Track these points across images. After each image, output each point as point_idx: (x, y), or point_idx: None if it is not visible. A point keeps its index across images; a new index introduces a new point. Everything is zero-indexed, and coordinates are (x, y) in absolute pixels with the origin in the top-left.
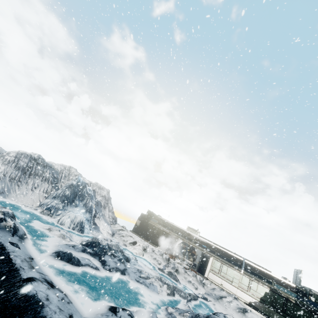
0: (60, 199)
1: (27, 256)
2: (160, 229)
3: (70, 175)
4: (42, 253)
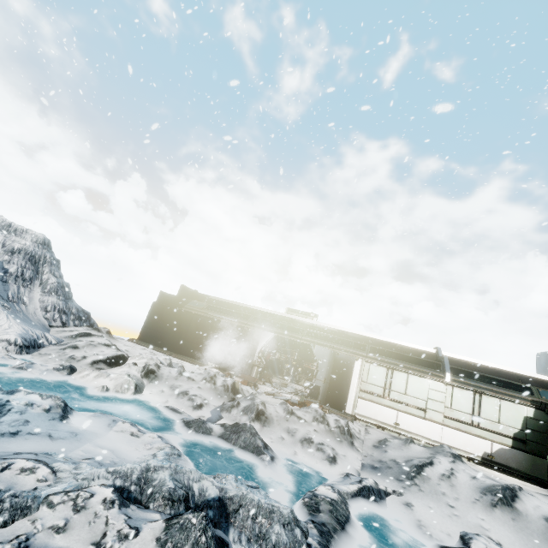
0: None
1: None
2: (211, 320)
3: None
4: None
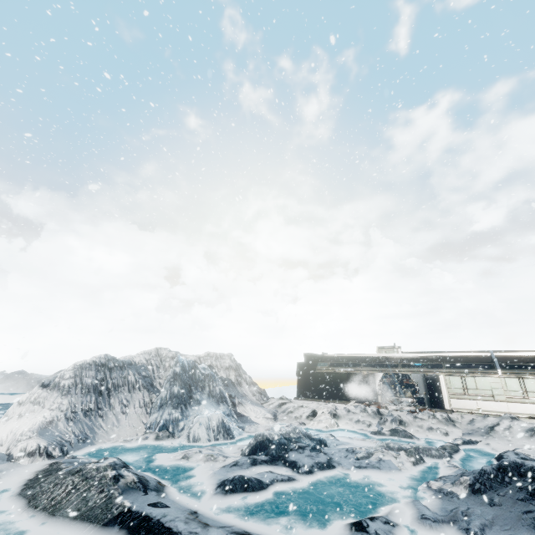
0: (172, 404)
1: (186, 512)
2: (339, 374)
3: (164, 362)
4: (201, 496)
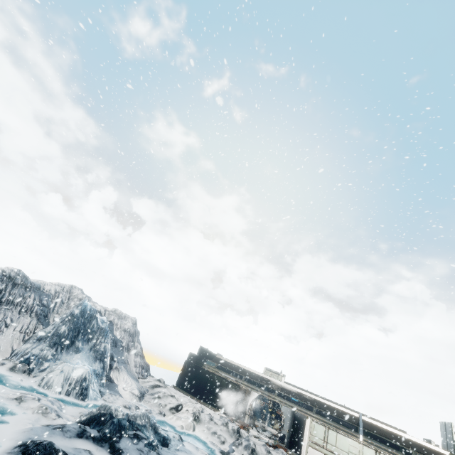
0: (50, 341)
1: None
2: (221, 378)
3: (71, 300)
4: None
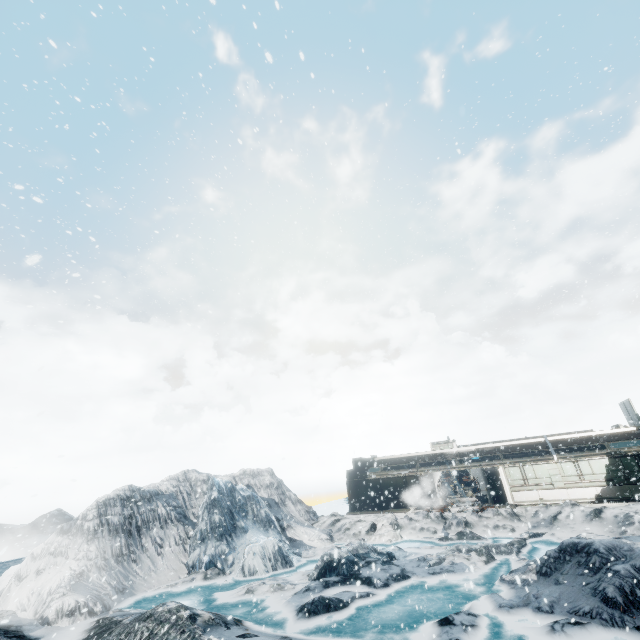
0: (214, 536)
1: (277, 637)
2: (394, 478)
3: (195, 486)
4: (282, 625)
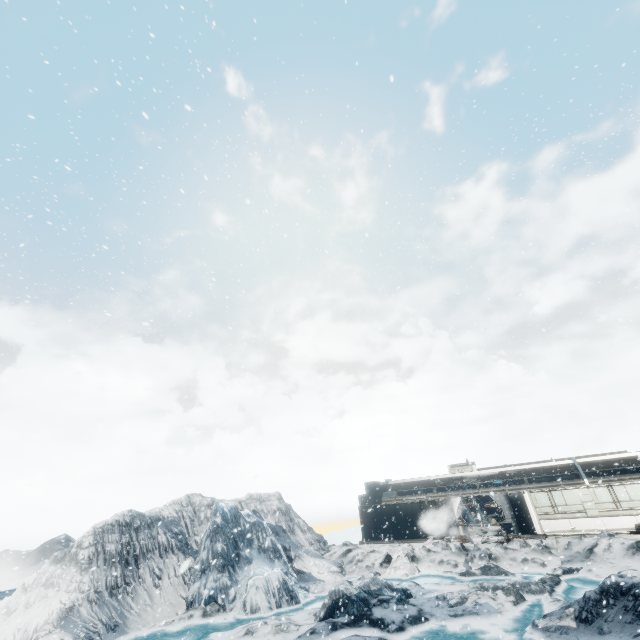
0: (216, 567)
1: None
2: (410, 504)
3: (199, 512)
4: None
